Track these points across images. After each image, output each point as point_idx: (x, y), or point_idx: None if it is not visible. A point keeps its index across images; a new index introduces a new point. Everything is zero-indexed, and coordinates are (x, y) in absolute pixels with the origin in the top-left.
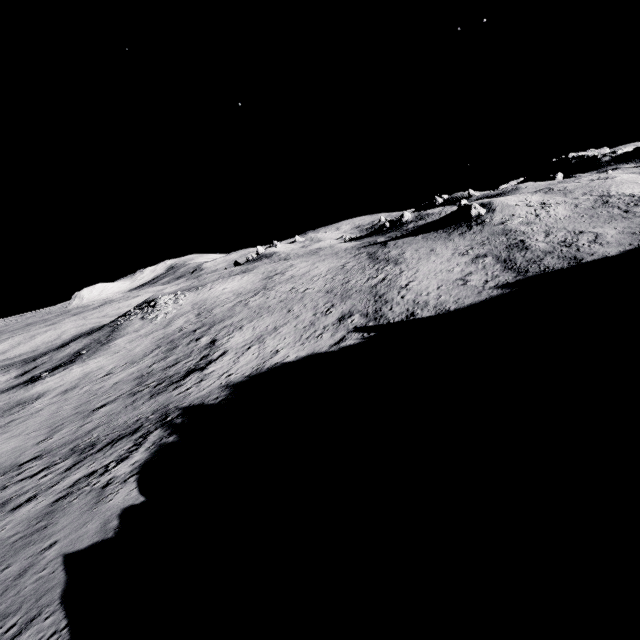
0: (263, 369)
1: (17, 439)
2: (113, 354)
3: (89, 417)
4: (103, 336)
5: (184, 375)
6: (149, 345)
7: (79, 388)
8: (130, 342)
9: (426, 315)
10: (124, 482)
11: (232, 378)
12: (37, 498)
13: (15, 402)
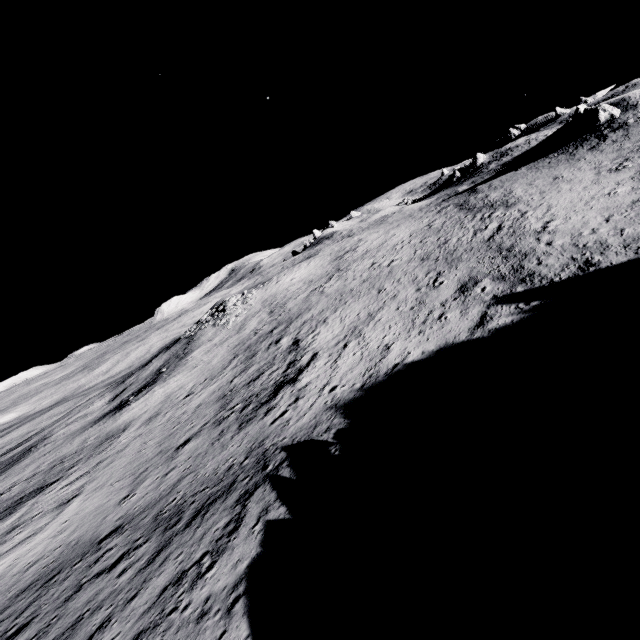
0: (379, 376)
1: (101, 493)
2: (191, 369)
3: (173, 460)
4: (180, 349)
5: (273, 391)
6: (226, 355)
7: (162, 415)
8: (206, 353)
9: (620, 260)
10: (227, 614)
11: (338, 393)
12: (111, 625)
13: (104, 435)
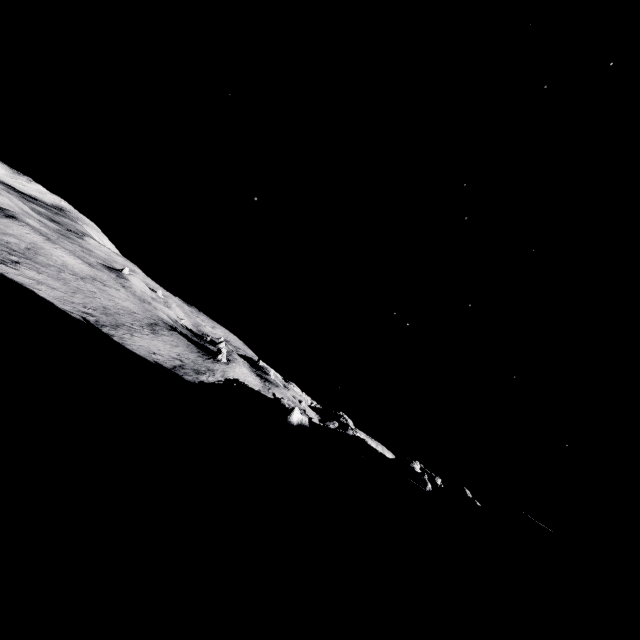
0: (24, 285)
1: None
2: None
3: None
4: None
5: None
6: None
7: None
8: None
9: (115, 339)
10: None
11: (7, 274)
12: None
13: None
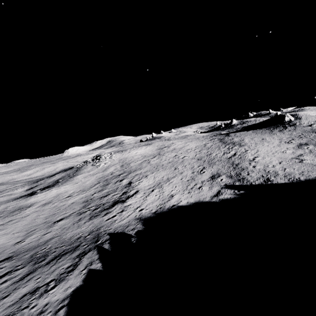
0: (164, 209)
1: (6, 237)
2: (74, 184)
3: (50, 227)
4: (72, 172)
5: (112, 204)
6: (94, 181)
7: (52, 203)
8: (84, 178)
9: (281, 182)
10: (54, 314)
11: (143, 212)
12: None
13: (18, 207)
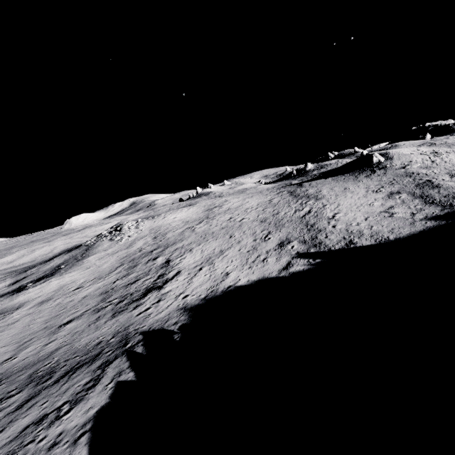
0: (218, 292)
1: None
2: (85, 269)
3: (55, 334)
4: (79, 253)
5: (143, 293)
6: (114, 262)
7: (53, 300)
8: (99, 259)
9: (367, 243)
10: (73, 444)
11: (188, 300)
12: None
13: None
